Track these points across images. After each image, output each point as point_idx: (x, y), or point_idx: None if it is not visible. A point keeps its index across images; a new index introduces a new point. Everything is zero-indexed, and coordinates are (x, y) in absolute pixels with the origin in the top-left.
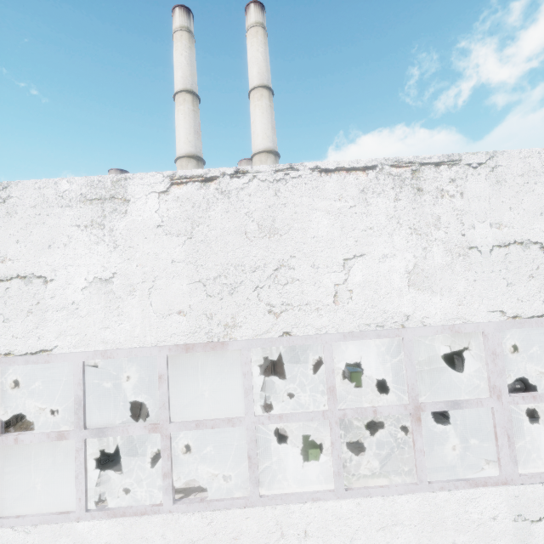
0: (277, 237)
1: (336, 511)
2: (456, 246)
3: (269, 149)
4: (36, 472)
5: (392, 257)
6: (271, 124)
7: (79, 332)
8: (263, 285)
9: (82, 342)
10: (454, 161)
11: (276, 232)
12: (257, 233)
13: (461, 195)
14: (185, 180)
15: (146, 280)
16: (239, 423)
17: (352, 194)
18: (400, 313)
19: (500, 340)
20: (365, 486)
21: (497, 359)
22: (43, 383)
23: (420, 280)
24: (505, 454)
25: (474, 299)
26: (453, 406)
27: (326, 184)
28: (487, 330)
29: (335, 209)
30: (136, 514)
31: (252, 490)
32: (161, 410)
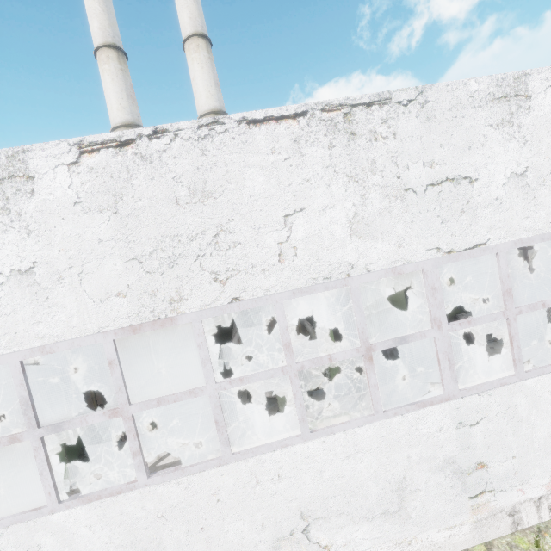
0: (211, 201)
1: (304, 452)
2: (392, 189)
3: (215, 109)
4: (17, 478)
5: (332, 208)
6: (214, 80)
7: (8, 332)
8: (204, 253)
9: (13, 341)
10: (385, 100)
11: (210, 195)
12: (189, 199)
13: (394, 136)
14: (97, 147)
15: (73, 265)
16: (201, 393)
17: (285, 145)
18: (345, 263)
19: (438, 275)
20: (329, 426)
21: (436, 294)
22: (9, 393)
23: (361, 227)
24: (447, 375)
25: (413, 240)
26: (400, 342)
27: (256, 136)
28: (426, 267)
29: (269, 164)
30: (112, 495)
31: (223, 450)
32: (117, 394)
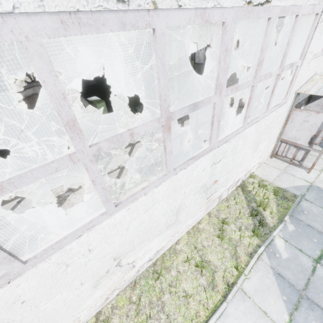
0: None
1: (111, 224)
2: None
3: None
4: None
5: None
6: None
7: None
8: None
9: None
10: None
11: None
12: None
13: None
14: None
15: None
16: None
17: None
18: None
19: (233, 34)
20: (131, 195)
21: (227, 57)
22: None
23: None
24: (214, 133)
25: None
26: (193, 109)
27: None
28: (228, 20)
29: None
30: None
31: (7, 268)
32: None
